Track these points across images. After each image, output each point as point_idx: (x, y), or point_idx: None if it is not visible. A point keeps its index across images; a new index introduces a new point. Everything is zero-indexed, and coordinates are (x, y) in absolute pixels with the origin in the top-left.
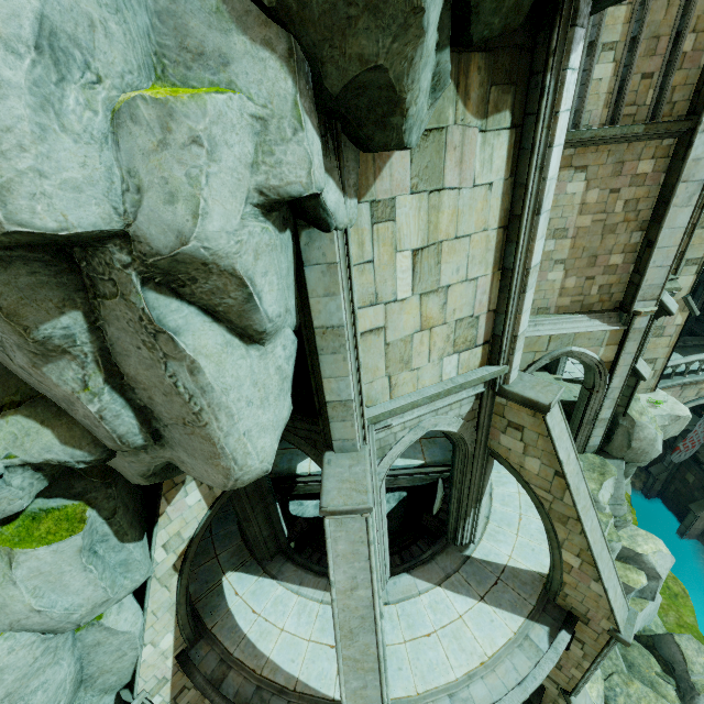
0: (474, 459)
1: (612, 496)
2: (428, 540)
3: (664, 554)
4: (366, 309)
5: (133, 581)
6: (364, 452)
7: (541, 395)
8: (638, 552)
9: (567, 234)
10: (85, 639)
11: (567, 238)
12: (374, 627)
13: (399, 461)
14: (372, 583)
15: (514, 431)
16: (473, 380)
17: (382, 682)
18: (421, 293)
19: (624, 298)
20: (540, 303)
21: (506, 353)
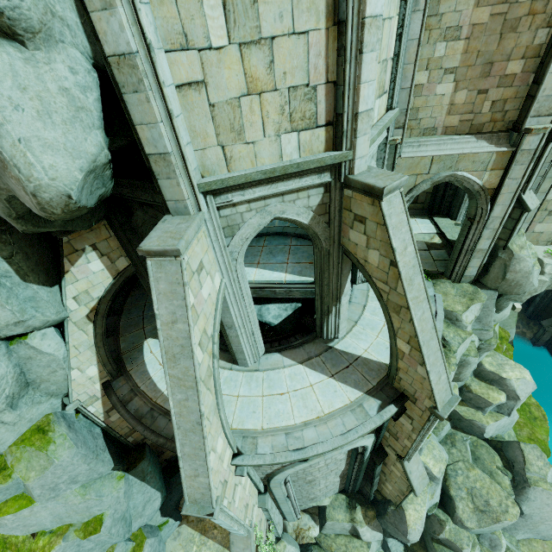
0: (329, 256)
1: (480, 322)
2: (305, 335)
3: (527, 382)
4: (178, 54)
5: (45, 316)
6: (196, 216)
7: (380, 181)
8: (503, 377)
9: (460, 35)
10: (19, 352)
11: (459, 39)
12: (192, 355)
13: (296, 278)
14: (187, 319)
15: (359, 225)
16: (311, 161)
17: (199, 397)
18: (240, 42)
19: (518, 117)
20: (427, 122)
21: (349, 136)
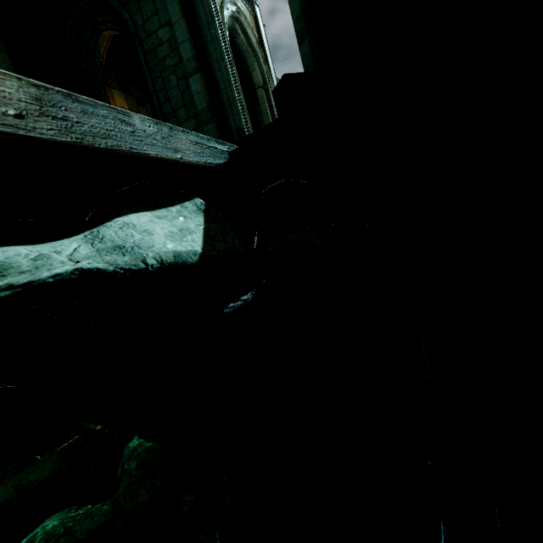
0: None
1: None
2: None
3: None
4: None
5: None
6: None
7: None
8: None
9: None
10: None
11: None
12: None
13: None
14: None
15: None
16: None
17: None
18: None
19: None
20: None
21: None
